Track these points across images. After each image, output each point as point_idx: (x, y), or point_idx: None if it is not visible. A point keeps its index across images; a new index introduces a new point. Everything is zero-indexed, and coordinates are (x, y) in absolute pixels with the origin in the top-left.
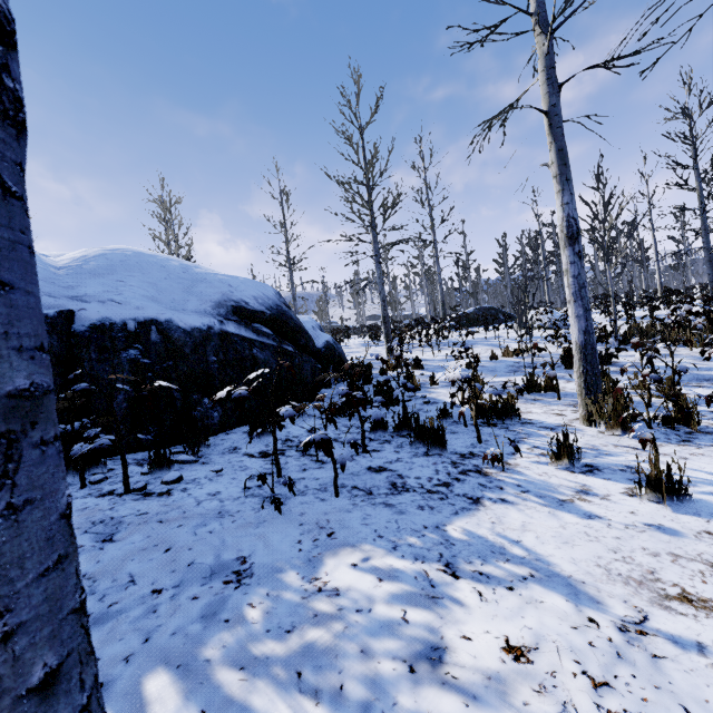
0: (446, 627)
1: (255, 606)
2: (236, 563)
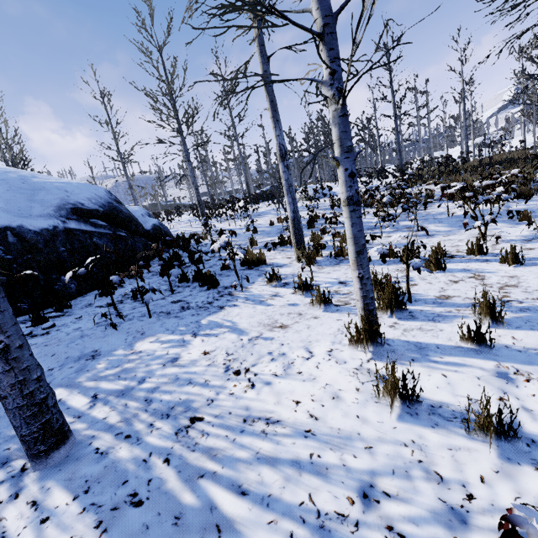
0: (183, 352)
1: (102, 364)
2: (92, 353)
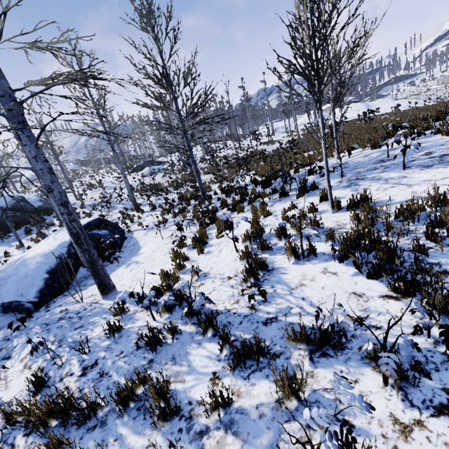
0: None
1: None
2: None
